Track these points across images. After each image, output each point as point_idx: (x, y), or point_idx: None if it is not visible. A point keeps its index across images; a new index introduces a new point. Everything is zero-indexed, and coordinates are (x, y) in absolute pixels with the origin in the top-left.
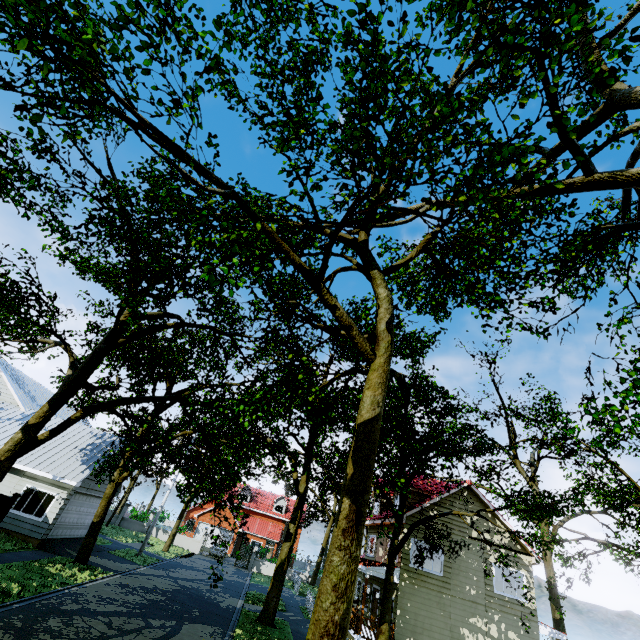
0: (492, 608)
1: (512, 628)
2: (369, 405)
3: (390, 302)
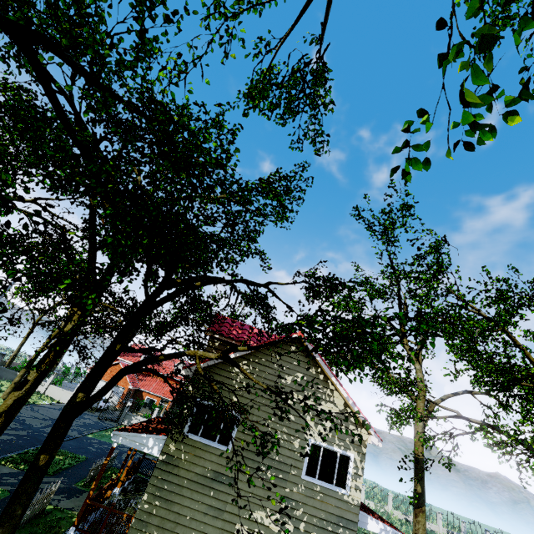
0: (293, 500)
1: (316, 529)
2: None
3: None
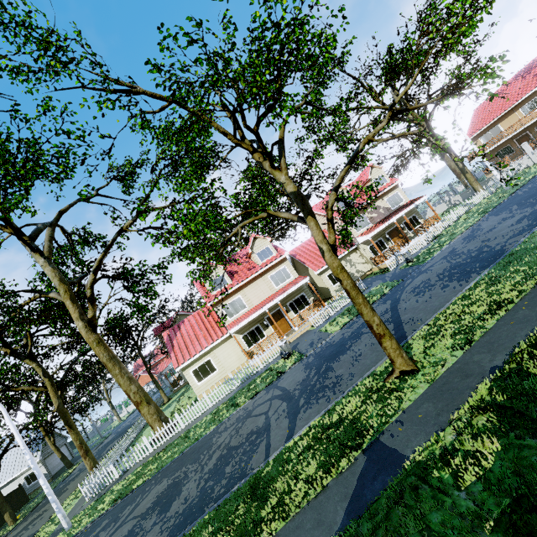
0: None
1: None
2: (55, 404)
3: (39, 367)
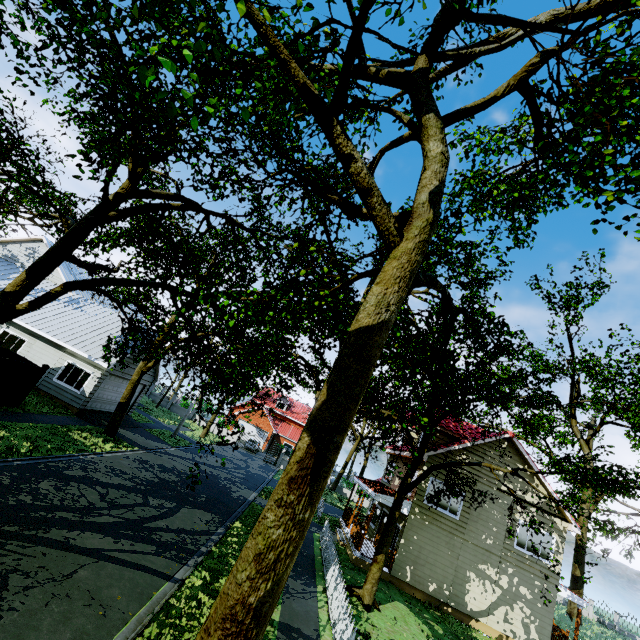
0: (507, 561)
1: (526, 584)
2: (373, 306)
3: (444, 163)
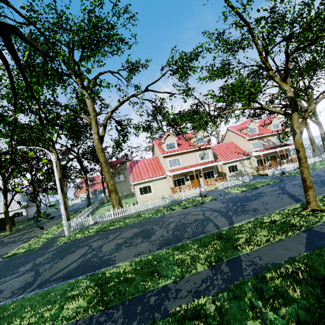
0: None
1: None
2: (58, 176)
3: (56, 153)
